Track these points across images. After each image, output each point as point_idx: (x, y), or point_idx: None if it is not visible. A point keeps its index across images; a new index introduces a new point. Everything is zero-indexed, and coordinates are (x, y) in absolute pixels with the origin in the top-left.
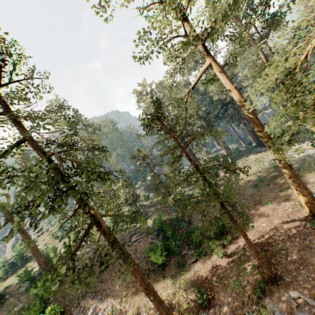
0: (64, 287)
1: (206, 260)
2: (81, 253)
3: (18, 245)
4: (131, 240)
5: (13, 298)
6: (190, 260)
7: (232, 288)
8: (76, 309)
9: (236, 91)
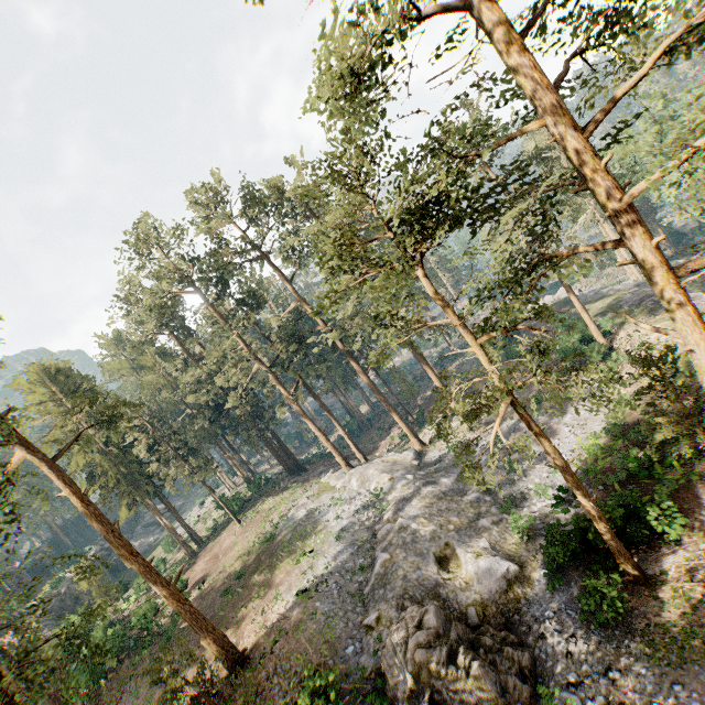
0: None
1: None
2: None
3: None
4: None
5: None
6: None
7: None
8: None
9: (75, 498)
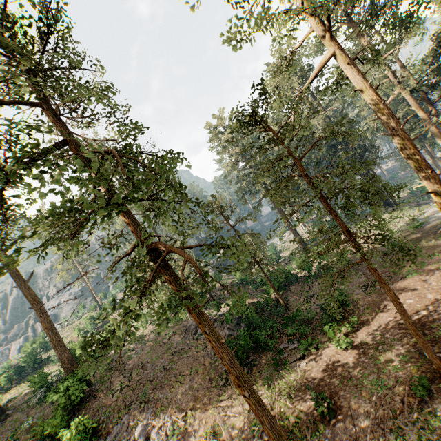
0: (97, 395)
1: (320, 354)
2: (123, 351)
3: (29, 344)
4: (198, 332)
5: (18, 413)
6: (293, 356)
7: (371, 391)
8: (116, 426)
9: (370, 92)
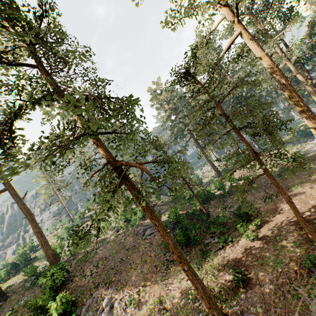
0: (73, 280)
1: (234, 245)
2: (91, 249)
3: (21, 247)
4: (145, 234)
5: (16, 295)
6: (215, 247)
7: (273, 267)
8: (89, 300)
9: (267, 58)
